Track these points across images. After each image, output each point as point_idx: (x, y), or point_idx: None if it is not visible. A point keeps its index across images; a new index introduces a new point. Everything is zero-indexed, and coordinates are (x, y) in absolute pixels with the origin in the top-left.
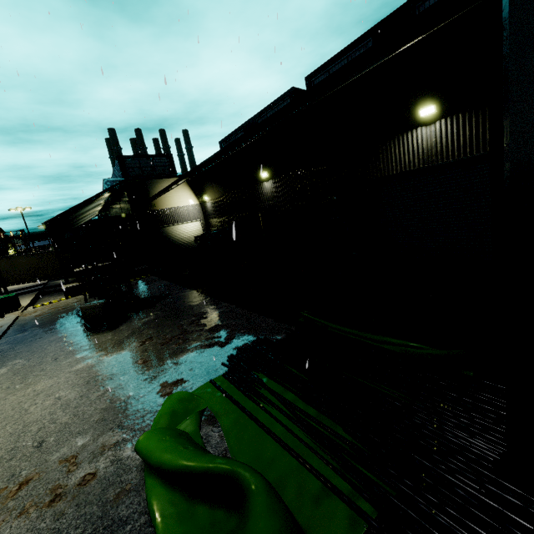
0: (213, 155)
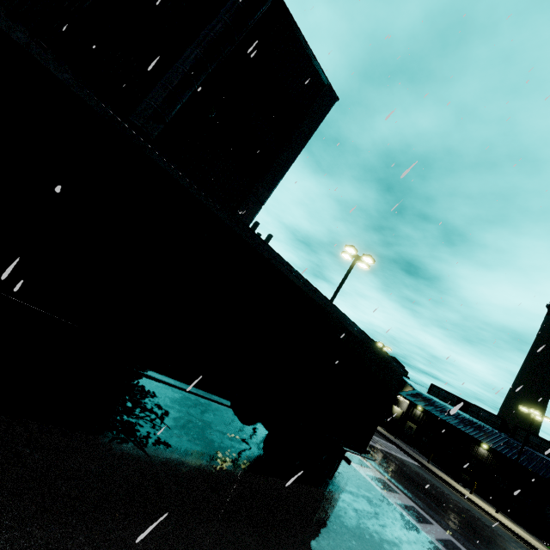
0: (529, 469)
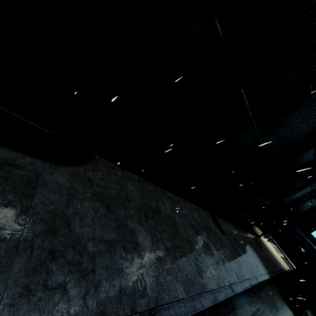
0: None
